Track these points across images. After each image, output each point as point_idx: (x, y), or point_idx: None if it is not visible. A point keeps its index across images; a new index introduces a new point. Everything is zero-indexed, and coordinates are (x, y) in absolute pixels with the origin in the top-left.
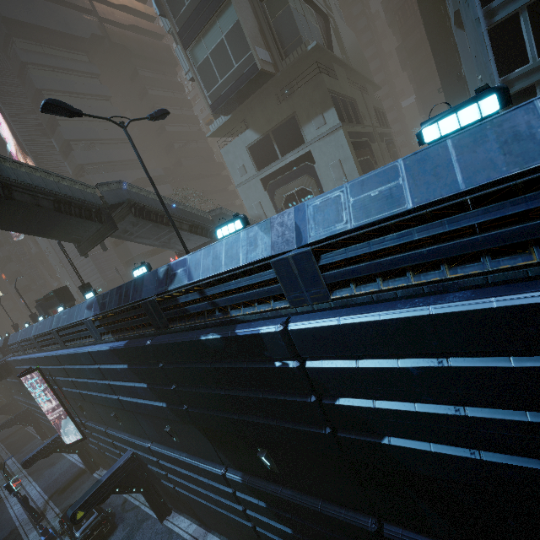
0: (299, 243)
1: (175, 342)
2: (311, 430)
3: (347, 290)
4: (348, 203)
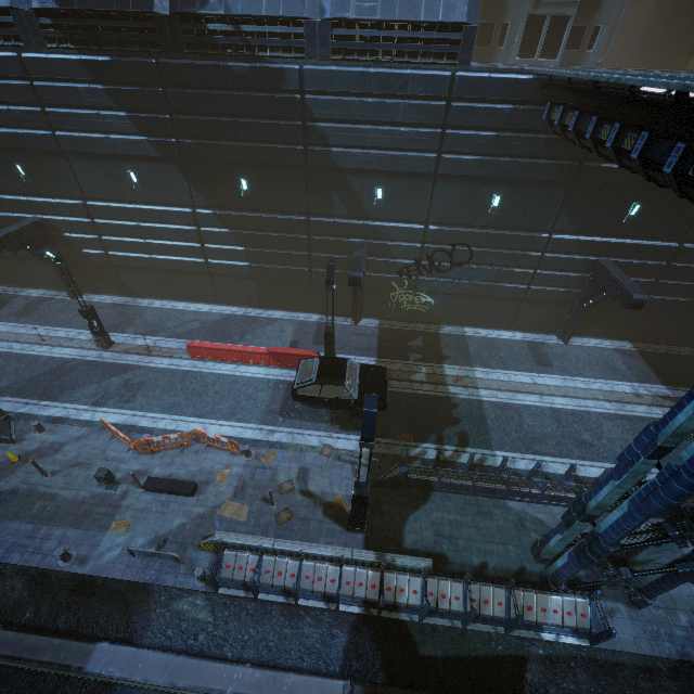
0: (322, 17)
1: (198, 64)
2: (292, 148)
3: (340, 56)
4: (354, 4)
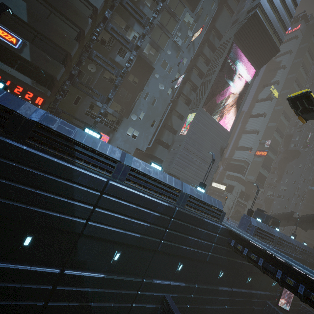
0: None
1: None
2: None
3: None
4: None
